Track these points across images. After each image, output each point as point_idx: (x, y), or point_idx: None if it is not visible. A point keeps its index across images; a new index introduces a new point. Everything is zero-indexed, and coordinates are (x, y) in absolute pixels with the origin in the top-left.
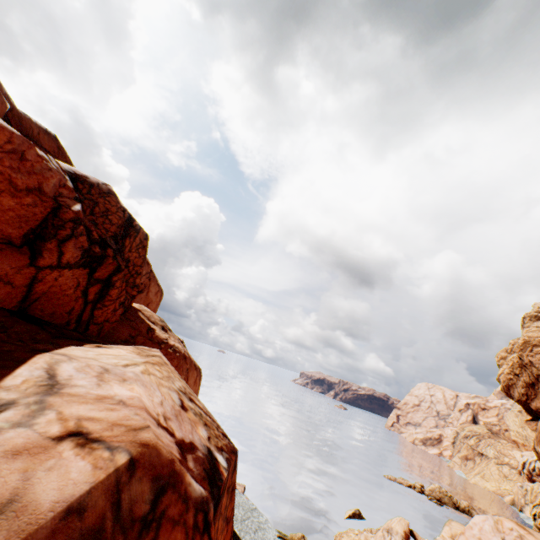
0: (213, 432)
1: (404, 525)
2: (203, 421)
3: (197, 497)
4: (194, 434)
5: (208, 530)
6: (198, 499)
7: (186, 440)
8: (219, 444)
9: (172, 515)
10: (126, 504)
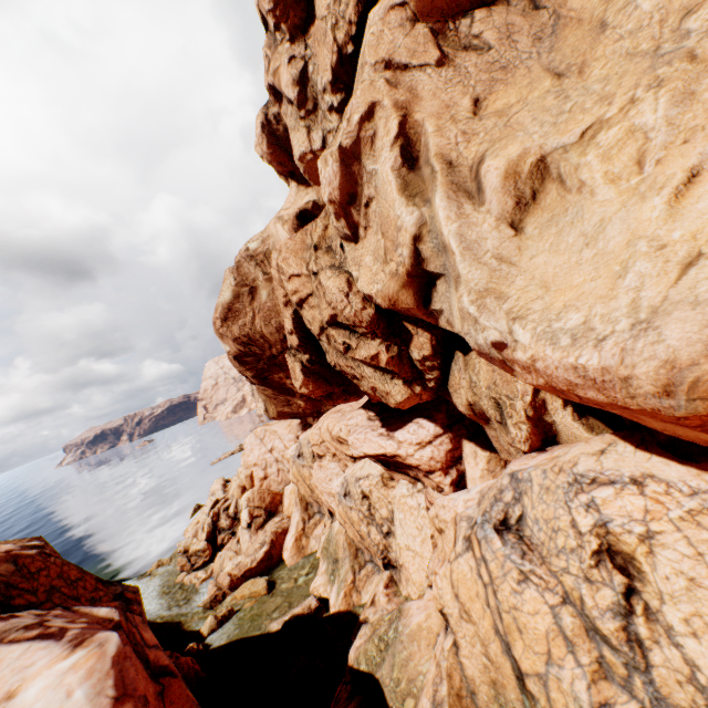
0: (14, 542)
1: (221, 481)
2: (1, 544)
3: (36, 553)
4: (4, 548)
5: (53, 555)
6: (38, 553)
7: (4, 551)
8: (26, 541)
9: (30, 562)
10: (5, 572)
